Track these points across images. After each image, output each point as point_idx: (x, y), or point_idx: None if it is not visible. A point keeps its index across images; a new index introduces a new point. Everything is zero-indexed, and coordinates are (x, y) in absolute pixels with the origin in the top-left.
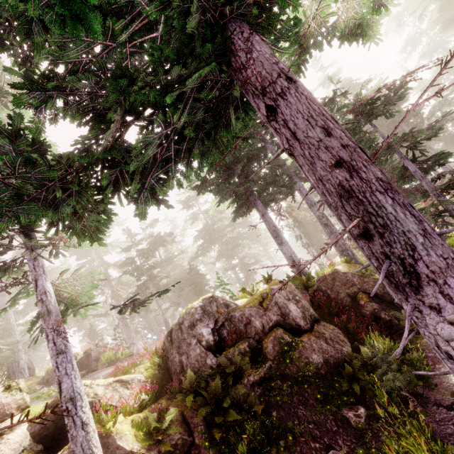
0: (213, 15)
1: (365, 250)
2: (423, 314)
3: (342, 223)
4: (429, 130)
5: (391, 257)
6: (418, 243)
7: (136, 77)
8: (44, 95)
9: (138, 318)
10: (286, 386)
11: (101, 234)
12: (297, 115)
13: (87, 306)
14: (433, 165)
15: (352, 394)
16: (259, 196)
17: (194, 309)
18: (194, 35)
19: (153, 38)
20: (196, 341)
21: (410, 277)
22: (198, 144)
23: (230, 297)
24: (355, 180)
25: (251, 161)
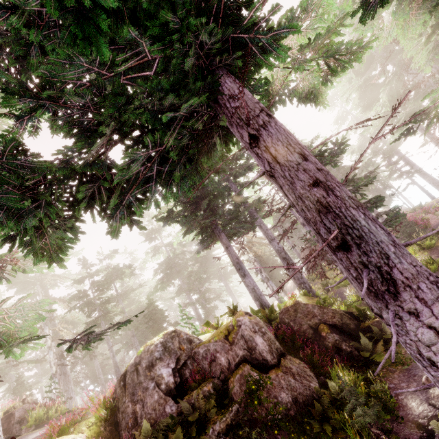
0: (204, 62)
1: (344, 261)
2: (403, 320)
3: (321, 236)
4: (366, 178)
5: (369, 266)
6: (391, 252)
7: (133, 98)
8: (36, 103)
9: (81, 364)
10: (255, 434)
11: (63, 254)
12: (278, 143)
13: (25, 345)
14: (372, 206)
15: (324, 437)
16: (222, 230)
17: (154, 346)
18: (187, 74)
19: (144, 78)
20: (155, 385)
21: (388, 284)
22: (180, 167)
23: (192, 332)
24: (331, 197)
25: (216, 197)
